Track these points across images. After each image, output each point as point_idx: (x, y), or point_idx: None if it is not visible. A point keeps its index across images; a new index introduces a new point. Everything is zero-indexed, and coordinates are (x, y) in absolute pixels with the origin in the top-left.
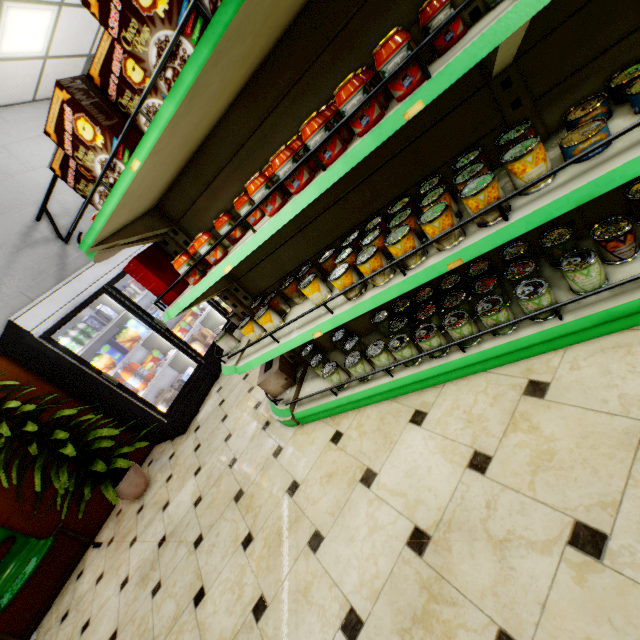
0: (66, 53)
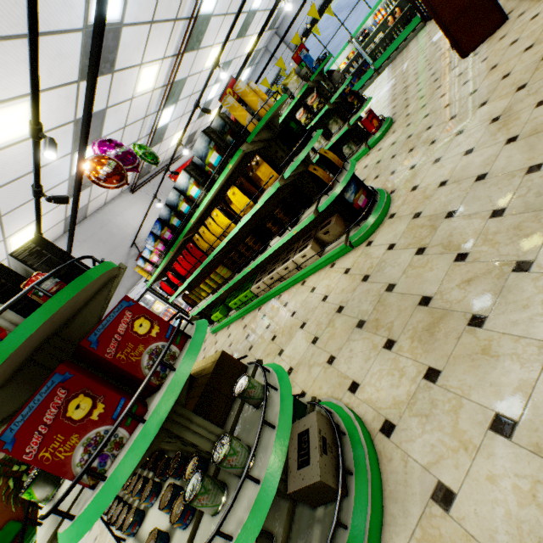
0: (50, 227)
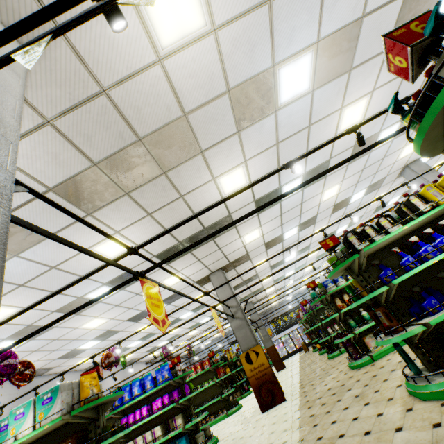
0: (129, 358)
